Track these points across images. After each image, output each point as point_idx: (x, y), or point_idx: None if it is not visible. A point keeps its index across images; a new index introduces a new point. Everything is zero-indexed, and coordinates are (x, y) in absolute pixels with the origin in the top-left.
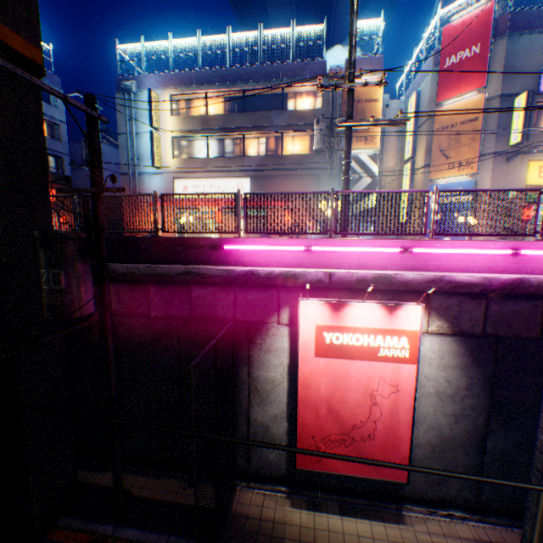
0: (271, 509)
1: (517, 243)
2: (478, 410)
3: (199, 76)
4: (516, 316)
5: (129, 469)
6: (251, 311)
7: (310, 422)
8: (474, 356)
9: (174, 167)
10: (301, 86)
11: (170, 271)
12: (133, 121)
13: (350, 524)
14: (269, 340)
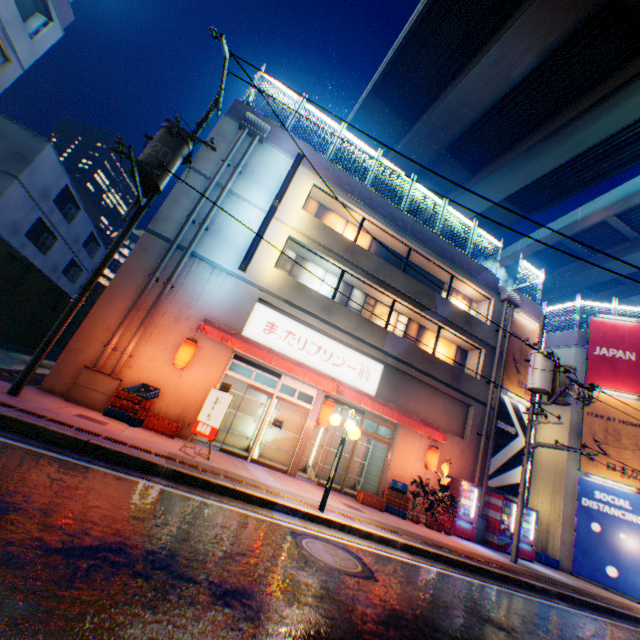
0: None
1: None
2: None
3: (365, 193)
4: None
5: None
6: None
7: None
8: None
9: (270, 281)
10: (470, 287)
11: None
12: (238, 170)
13: None
14: None
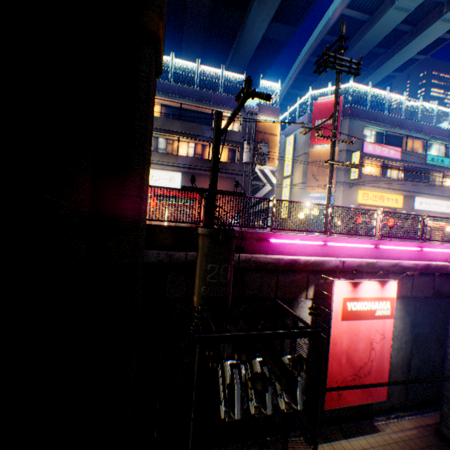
0: None
1: (419, 243)
2: (407, 343)
3: None
4: (423, 284)
5: None
6: (288, 290)
7: (334, 371)
8: (406, 310)
9: None
10: (226, 113)
11: None
12: None
13: (355, 443)
14: (298, 312)
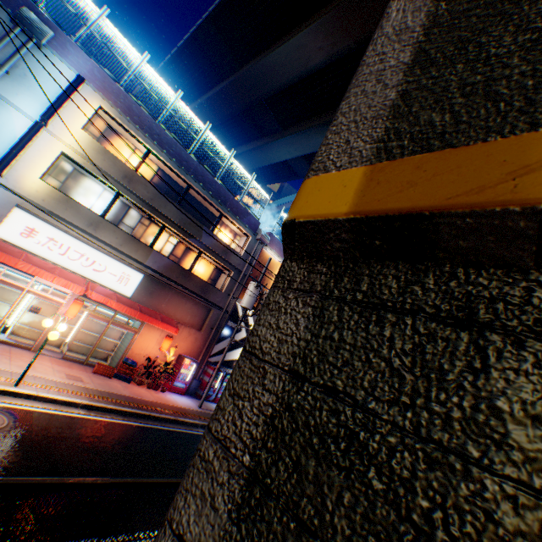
0: None
1: None
2: None
3: (156, 129)
4: None
5: None
6: None
7: None
8: None
9: (34, 191)
10: (237, 225)
11: None
12: (2, 71)
13: None
14: None
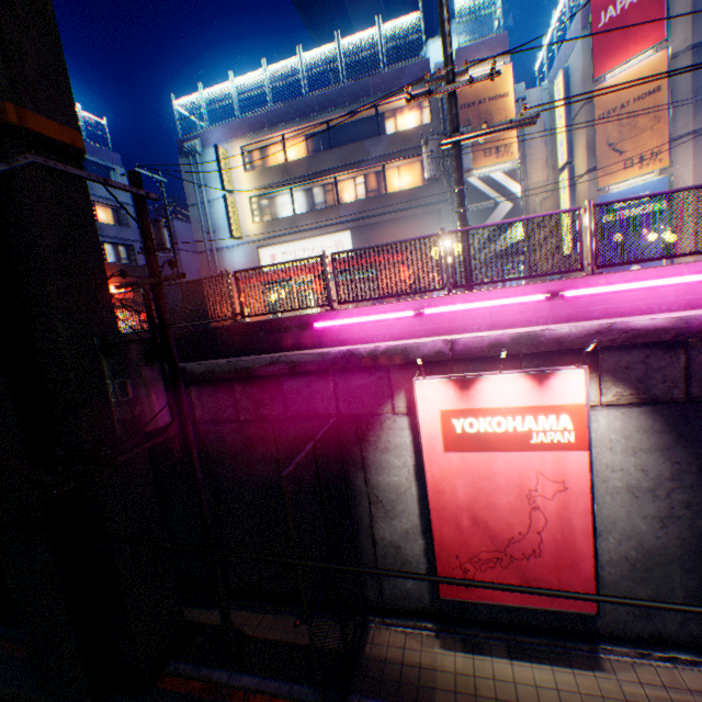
0: (415, 651)
1: None
2: (695, 508)
3: (271, 116)
4: None
5: (241, 605)
6: (357, 402)
7: (450, 538)
8: (678, 432)
9: (256, 234)
10: (400, 100)
11: (254, 363)
12: (203, 188)
13: (524, 671)
14: (385, 436)
